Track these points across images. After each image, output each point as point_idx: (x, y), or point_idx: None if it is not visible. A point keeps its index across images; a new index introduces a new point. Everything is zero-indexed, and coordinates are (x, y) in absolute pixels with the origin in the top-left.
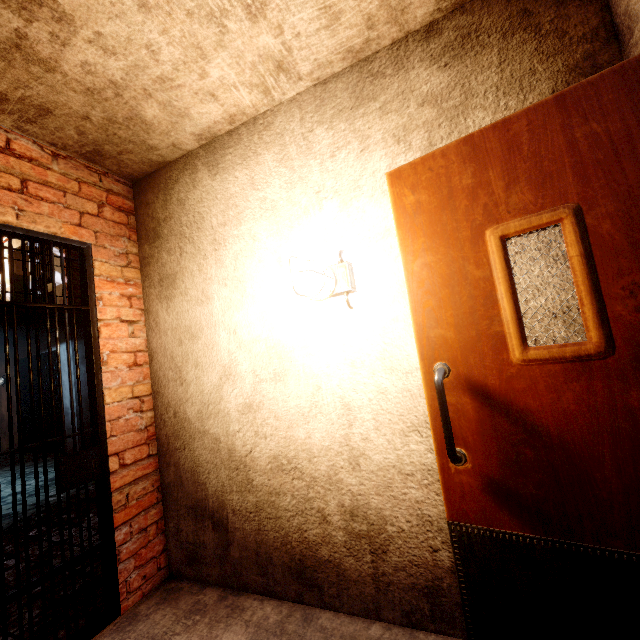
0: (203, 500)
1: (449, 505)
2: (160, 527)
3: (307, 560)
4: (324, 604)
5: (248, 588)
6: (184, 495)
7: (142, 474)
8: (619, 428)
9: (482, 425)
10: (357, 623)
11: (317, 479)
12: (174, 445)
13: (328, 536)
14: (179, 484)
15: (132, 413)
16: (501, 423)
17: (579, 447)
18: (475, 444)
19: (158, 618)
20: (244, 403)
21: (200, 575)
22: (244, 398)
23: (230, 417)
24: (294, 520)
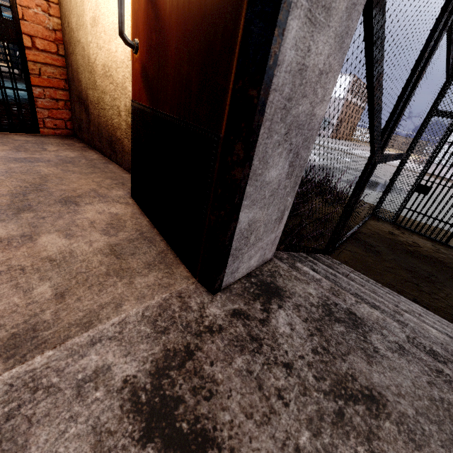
0: (81, 92)
1: (132, 88)
2: (67, 105)
3: (113, 137)
4: (117, 162)
5: (96, 148)
6: (75, 88)
7: (52, 63)
8: (182, 3)
9: (144, 14)
10: (123, 172)
11: (118, 85)
12: (69, 50)
13: (120, 124)
14: (73, 80)
15: (40, 11)
16: (149, 10)
17: (168, 28)
18: (141, 34)
19: (52, 140)
20: (92, 17)
21: (82, 137)
22: (92, 12)
23: (88, 29)
24: (110, 112)
